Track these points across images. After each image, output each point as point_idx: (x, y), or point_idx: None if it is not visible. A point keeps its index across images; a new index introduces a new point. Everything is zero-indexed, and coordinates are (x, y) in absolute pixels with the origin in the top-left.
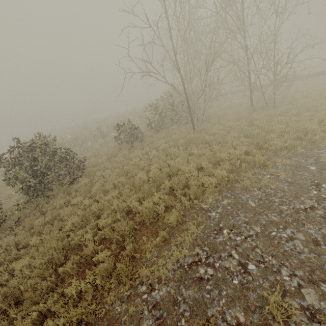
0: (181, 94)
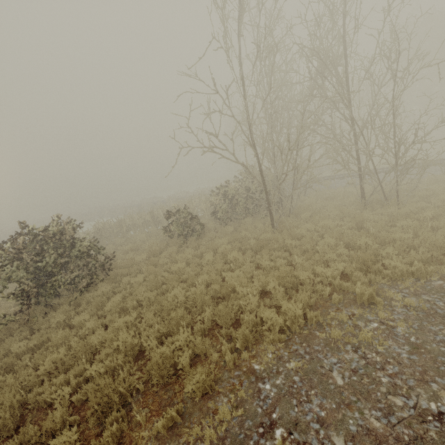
0: (255, 177)
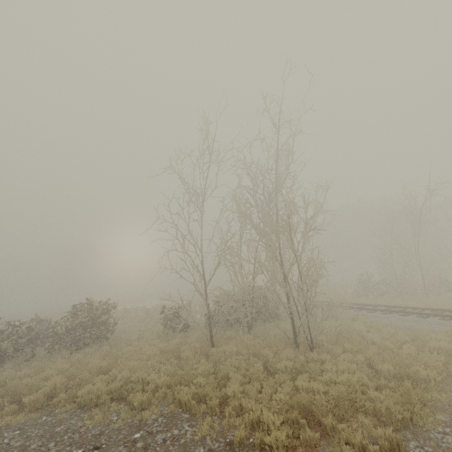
0: (201, 295)
